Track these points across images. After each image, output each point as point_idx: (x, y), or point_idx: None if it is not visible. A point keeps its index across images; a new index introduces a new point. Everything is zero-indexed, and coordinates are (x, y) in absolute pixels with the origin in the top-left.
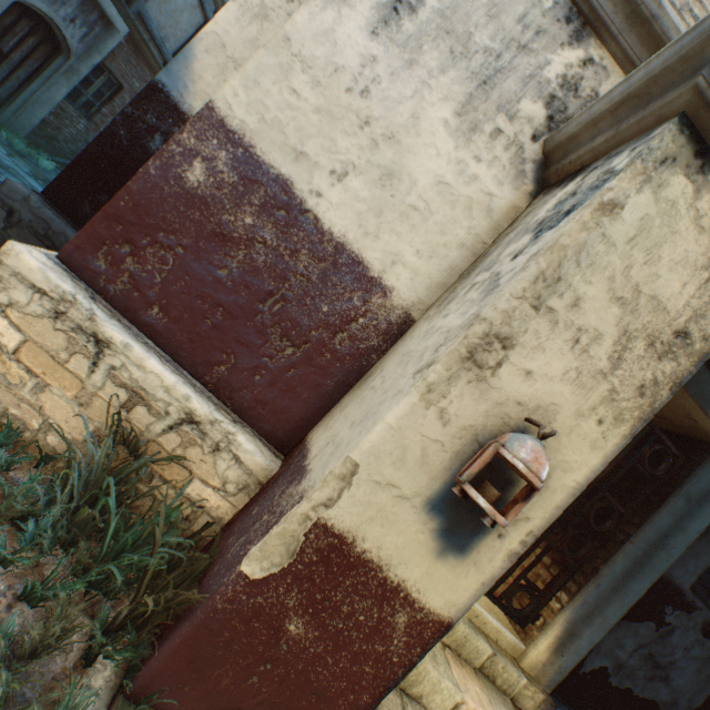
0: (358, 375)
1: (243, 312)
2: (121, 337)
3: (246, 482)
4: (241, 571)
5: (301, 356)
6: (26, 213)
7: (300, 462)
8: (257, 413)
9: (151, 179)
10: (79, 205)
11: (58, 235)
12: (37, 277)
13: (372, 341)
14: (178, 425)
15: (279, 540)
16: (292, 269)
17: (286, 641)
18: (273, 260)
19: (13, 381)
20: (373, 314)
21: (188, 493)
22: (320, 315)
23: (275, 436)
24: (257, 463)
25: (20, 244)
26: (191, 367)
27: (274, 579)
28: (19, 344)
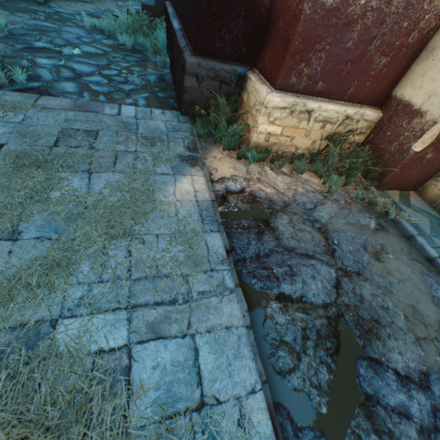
0: (420, 50)
1: (360, 58)
2: (316, 106)
3: (369, 126)
4: (414, 152)
5: (389, 60)
6: (202, 72)
7: (406, 109)
8: (367, 98)
9: (307, 18)
10: (213, 47)
11: (220, 72)
12: (281, 104)
13: (431, 25)
14: (341, 123)
15: (428, 138)
16: (387, 14)
17: (424, 160)
18: (376, 17)
19: (282, 143)
20: (434, 8)
21: (347, 141)
22: (401, 31)
23: (375, 103)
24: (374, 117)
25: (269, 96)
26: (337, 98)
27: (424, 149)
28: (281, 131)
